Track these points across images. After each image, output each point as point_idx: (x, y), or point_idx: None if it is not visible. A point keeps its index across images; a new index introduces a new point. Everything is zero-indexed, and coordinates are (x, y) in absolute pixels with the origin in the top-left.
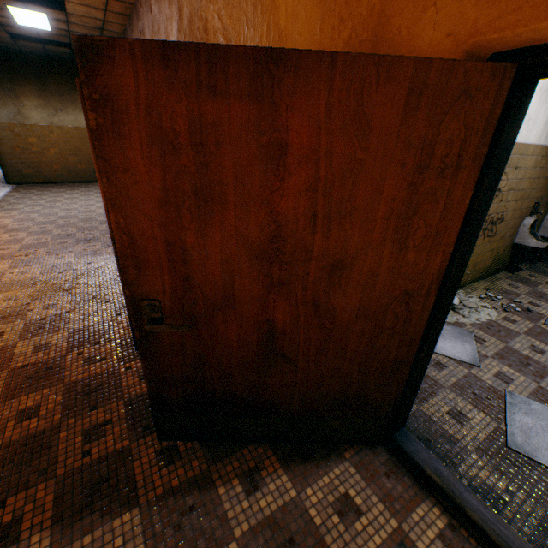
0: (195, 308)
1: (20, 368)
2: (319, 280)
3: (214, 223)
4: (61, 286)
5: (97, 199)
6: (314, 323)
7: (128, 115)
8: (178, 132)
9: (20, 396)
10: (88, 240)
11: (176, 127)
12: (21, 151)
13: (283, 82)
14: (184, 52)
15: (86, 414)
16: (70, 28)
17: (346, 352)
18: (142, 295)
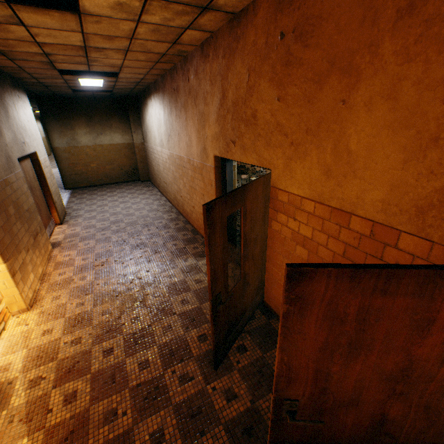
0: (324, 404)
1: (136, 387)
2: (435, 392)
3: (357, 359)
4: (136, 297)
5: (131, 200)
6: (421, 416)
7: (312, 304)
8: (347, 313)
9: (145, 417)
10: (139, 246)
11: (347, 310)
12: (75, 165)
13: (443, 286)
14: (368, 273)
15: (199, 440)
16: (116, 84)
17: (443, 433)
18: (285, 396)
